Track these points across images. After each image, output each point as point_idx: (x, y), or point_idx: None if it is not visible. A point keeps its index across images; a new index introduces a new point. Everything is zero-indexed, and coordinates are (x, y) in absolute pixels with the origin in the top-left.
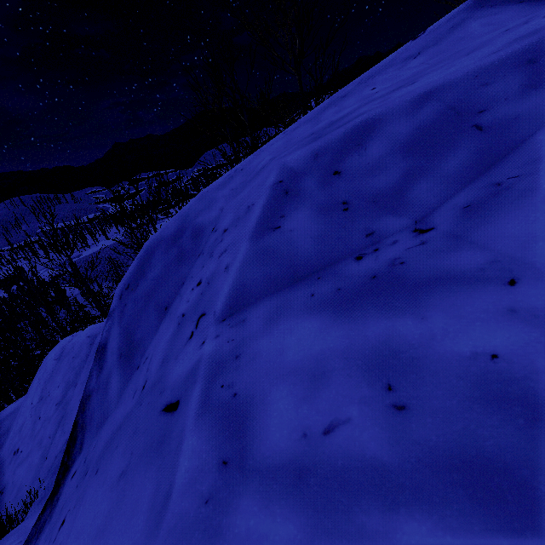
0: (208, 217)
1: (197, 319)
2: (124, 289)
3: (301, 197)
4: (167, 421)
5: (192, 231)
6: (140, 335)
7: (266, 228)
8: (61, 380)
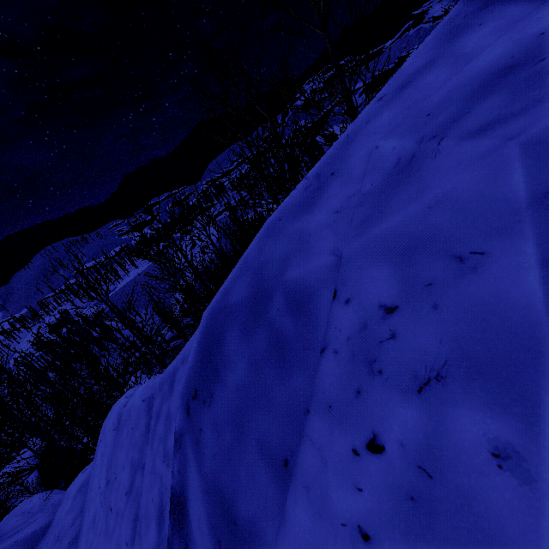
0: (311, 270)
1: None
2: (191, 399)
3: None
4: None
5: (285, 297)
6: (245, 511)
7: None
8: (125, 459)
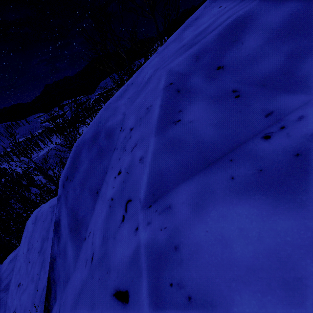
0: (115, 121)
1: (125, 204)
2: (65, 181)
3: (192, 92)
4: (120, 312)
5: (105, 133)
6: (81, 214)
7: (168, 123)
8: (38, 236)
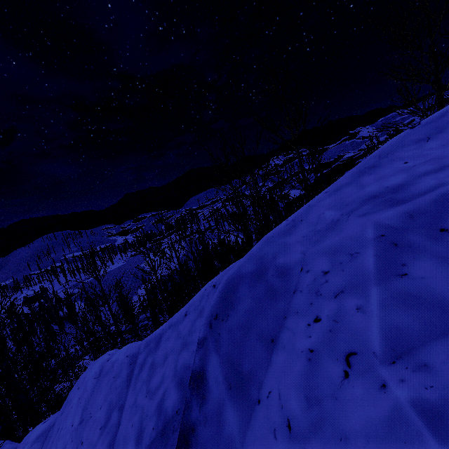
0: (290, 259)
1: (345, 358)
2: (213, 319)
3: (414, 248)
4: None
5: (276, 270)
6: (248, 365)
7: (391, 275)
8: (103, 400)
